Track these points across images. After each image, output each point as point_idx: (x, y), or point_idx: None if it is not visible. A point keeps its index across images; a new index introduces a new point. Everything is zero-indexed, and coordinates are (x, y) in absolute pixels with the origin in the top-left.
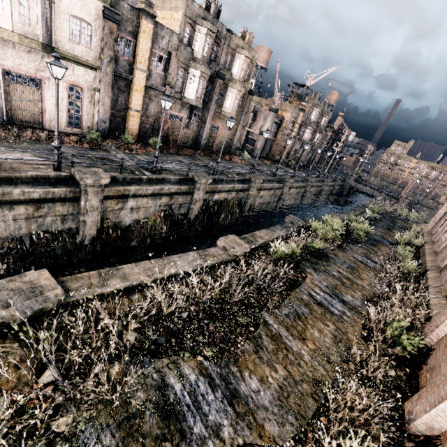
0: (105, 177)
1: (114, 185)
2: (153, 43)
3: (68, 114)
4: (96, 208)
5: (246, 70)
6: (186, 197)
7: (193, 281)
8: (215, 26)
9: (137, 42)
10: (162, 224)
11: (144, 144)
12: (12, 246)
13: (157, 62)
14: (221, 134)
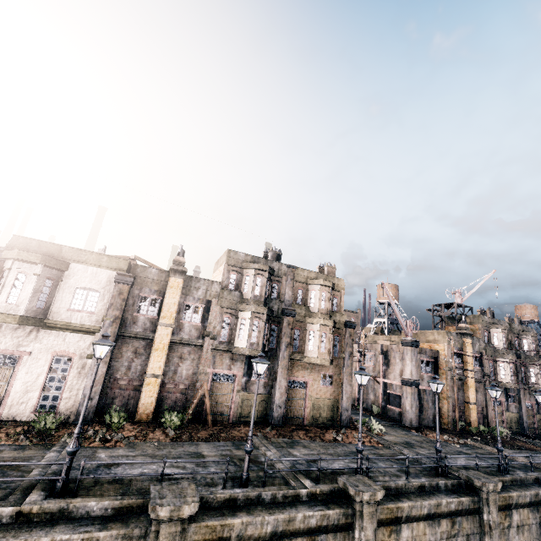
0: None
1: None
2: (186, 296)
3: (44, 393)
4: None
5: (329, 300)
6: None
7: None
8: (264, 265)
9: (164, 298)
10: None
11: (155, 427)
12: None
13: (192, 313)
14: (313, 393)
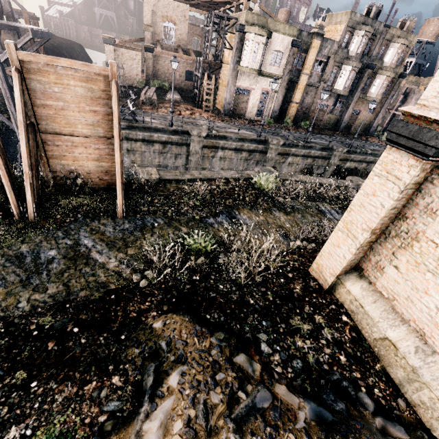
0: (282, 141)
1: (284, 147)
2: (317, 53)
3: (257, 108)
4: (273, 159)
5: (400, 56)
6: (324, 161)
7: (332, 181)
8: (372, 27)
9: (307, 55)
10: None
11: (297, 127)
12: None
13: (317, 66)
14: (361, 117)
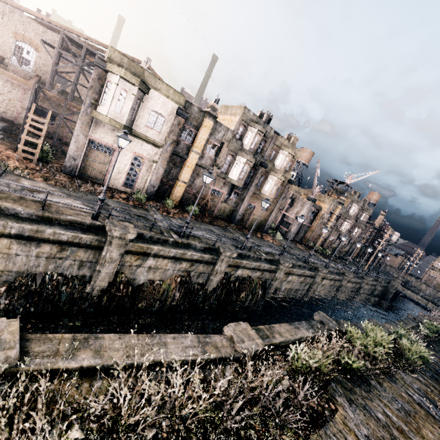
0: (132, 232)
1: (140, 241)
2: (210, 135)
3: (127, 176)
4: (114, 260)
5: (288, 163)
6: (207, 266)
7: (175, 381)
8: (264, 128)
9: (198, 132)
10: (176, 290)
11: (183, 210)
12: (24, 282)
13: (211, 148)
14: (256, 212)
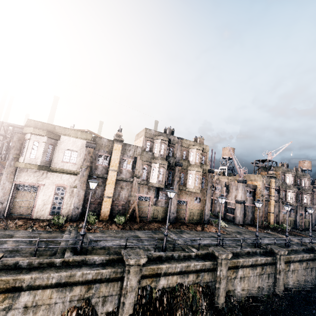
0: None
1: (7, 273)
2: (123, 154)
3: (53, 205)
4: None
5: (200, 157)
6: (112, 285)
7: None
8: (166, 137)
9: (111, 155)
10: None
11: (111, 223)
12: None
13: (127, 164)
14: (190, 206)
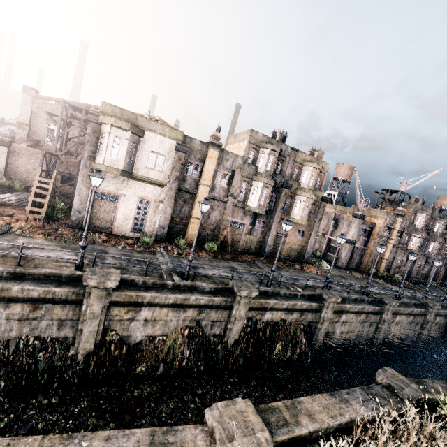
0: (113, 279)
1: (128, 289)
2: (218, 165)
3: (135, 221)
4: (97, 315)
5: (316, 179)
6: (221, 312)
7: None
8: (278, 147)
9: (204, 165)
10: (184, 346)
11: (200, 249)
12: None
13: (221, 178)
14: (290, 241)
